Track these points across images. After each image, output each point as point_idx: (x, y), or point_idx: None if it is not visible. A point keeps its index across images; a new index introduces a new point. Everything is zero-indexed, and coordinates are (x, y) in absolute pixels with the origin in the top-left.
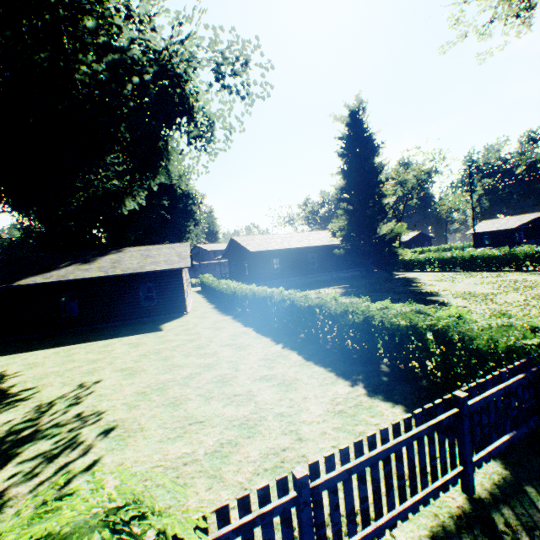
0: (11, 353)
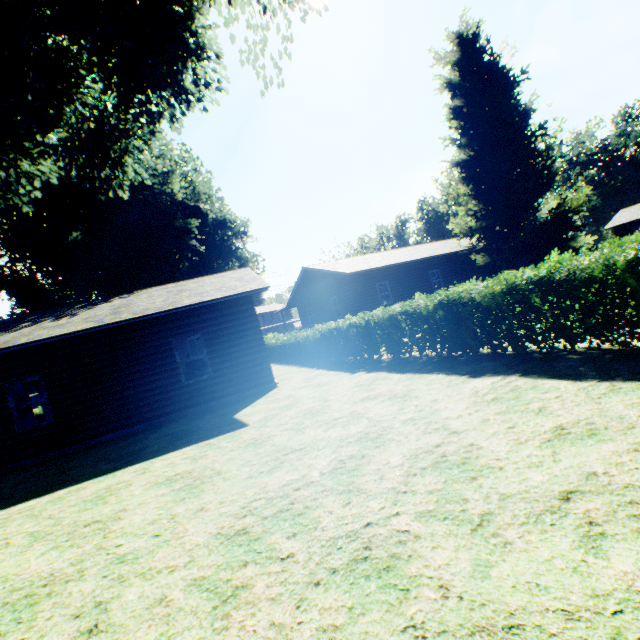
0: None
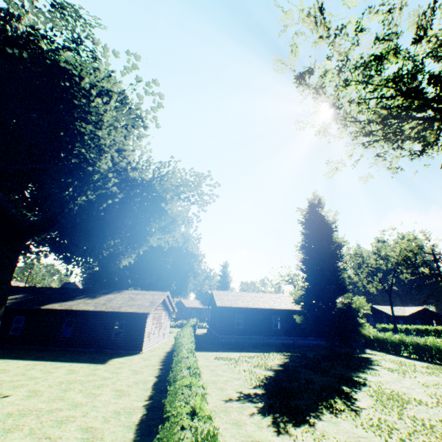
0: (9, 358)
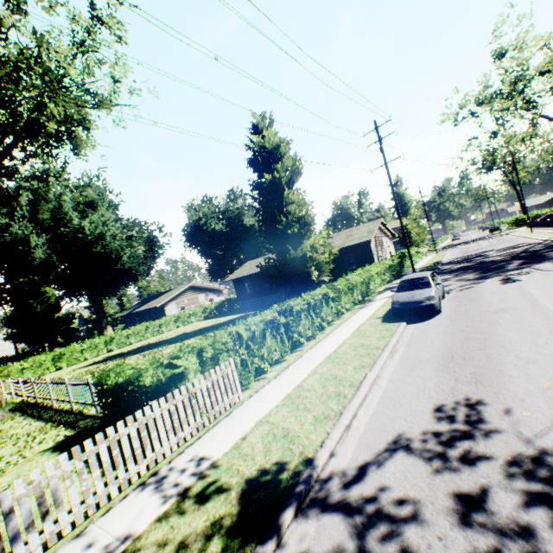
0: None
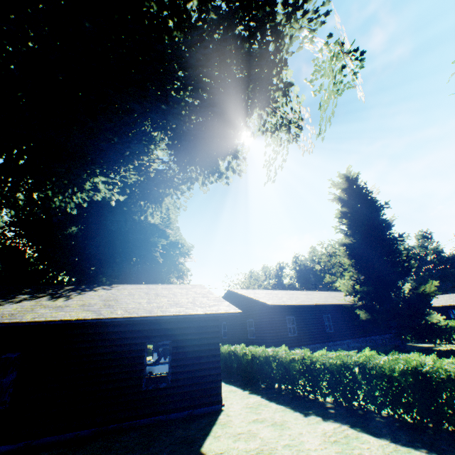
0: None
